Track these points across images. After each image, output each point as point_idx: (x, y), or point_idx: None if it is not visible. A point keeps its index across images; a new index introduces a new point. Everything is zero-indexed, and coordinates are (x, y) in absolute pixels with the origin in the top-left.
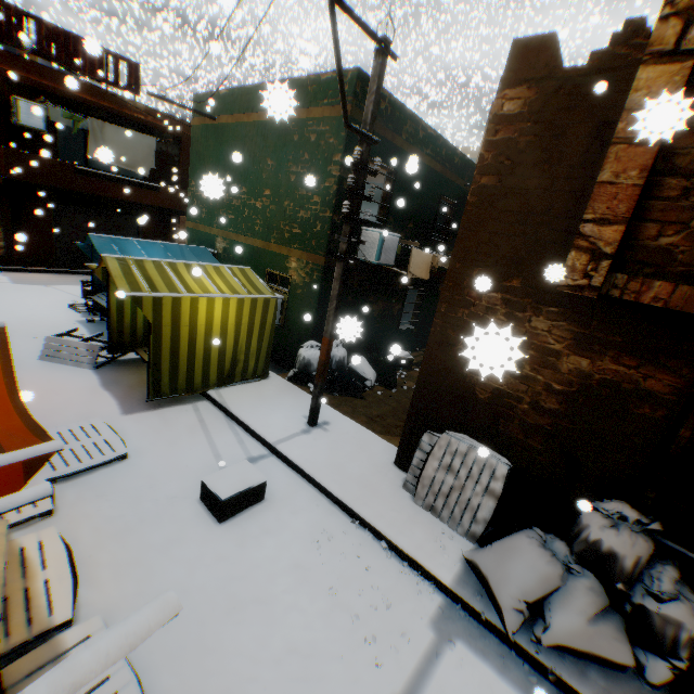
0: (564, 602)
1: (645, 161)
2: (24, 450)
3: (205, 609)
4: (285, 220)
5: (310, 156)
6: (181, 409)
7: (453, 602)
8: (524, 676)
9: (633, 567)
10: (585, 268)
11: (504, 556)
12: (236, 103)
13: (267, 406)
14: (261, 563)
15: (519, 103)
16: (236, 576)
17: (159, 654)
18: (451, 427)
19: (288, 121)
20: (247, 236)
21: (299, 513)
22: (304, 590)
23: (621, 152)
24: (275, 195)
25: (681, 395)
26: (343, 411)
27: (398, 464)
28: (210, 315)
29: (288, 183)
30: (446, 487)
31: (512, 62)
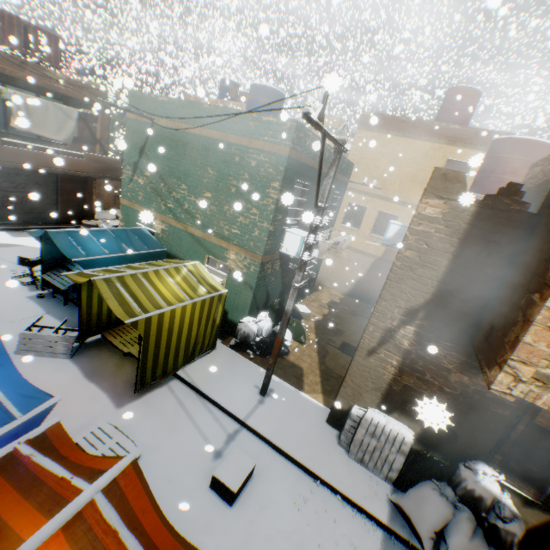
0: (455, 528)
1: None
2: None
3: None
4: (225, 221)
5: (250, 176)
6: (160, 392)
7: (388, 532)
8: None
9: (490, 502)
10: (507, 384)
11: (420, 502)
12: (177, 112)
13: (225, 379)
14: (271, 534)
15: (437, 210)
16: None
17: None
18: (372, 404)
19: (230, 143)
20: (187, 225)
21: (279, 481)
22: (303, 549)
23: (537, 331)
24: (216, 199)
25: (520, 404)
26: (278, 374)
27: (330, 423)
28: (183, 317)
29: (229, 192)
30: (371, 447)
31: (433, 181)
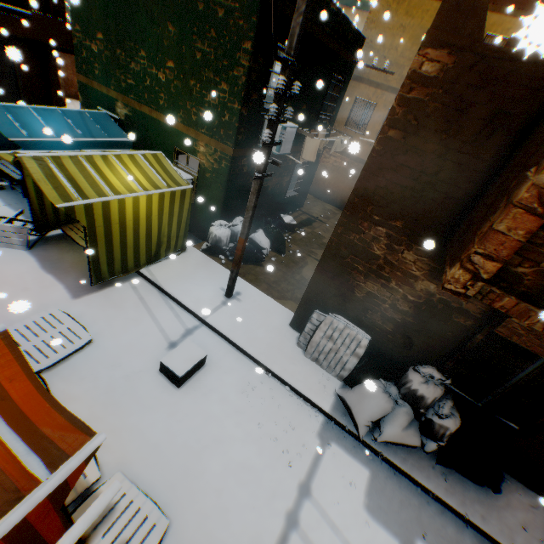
0: (392, 421)
1: (532, 227)
2: (82, 452)
3: (184, 452)
4: (192, 102)
5: (217, 36)
6: (121, 288)
7: (329, 419)
8: (365, 456)
9: (431, 402)
10: (465, 283)
11: (362, 398)
12: None
13: (191, 281)
14: (213, 413)
15: (437, 67)
16: (199, 425)
17: (164, 485)
18: (334, 310)
19: None
20: (151, 109)
21: (231, 372)
22: (243, 427)
23: (518, 215)
24: (180, 71)
25: (485, 315)
26: (249, 280)
27: (292, 326)
28: (137, 211)
29: (194, 61)
30: (327, 349)
31: (441, 18)
